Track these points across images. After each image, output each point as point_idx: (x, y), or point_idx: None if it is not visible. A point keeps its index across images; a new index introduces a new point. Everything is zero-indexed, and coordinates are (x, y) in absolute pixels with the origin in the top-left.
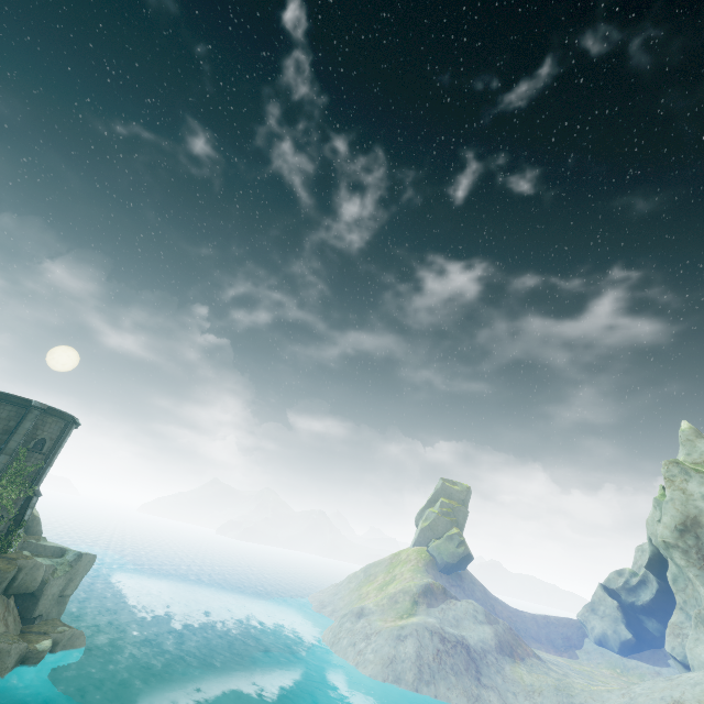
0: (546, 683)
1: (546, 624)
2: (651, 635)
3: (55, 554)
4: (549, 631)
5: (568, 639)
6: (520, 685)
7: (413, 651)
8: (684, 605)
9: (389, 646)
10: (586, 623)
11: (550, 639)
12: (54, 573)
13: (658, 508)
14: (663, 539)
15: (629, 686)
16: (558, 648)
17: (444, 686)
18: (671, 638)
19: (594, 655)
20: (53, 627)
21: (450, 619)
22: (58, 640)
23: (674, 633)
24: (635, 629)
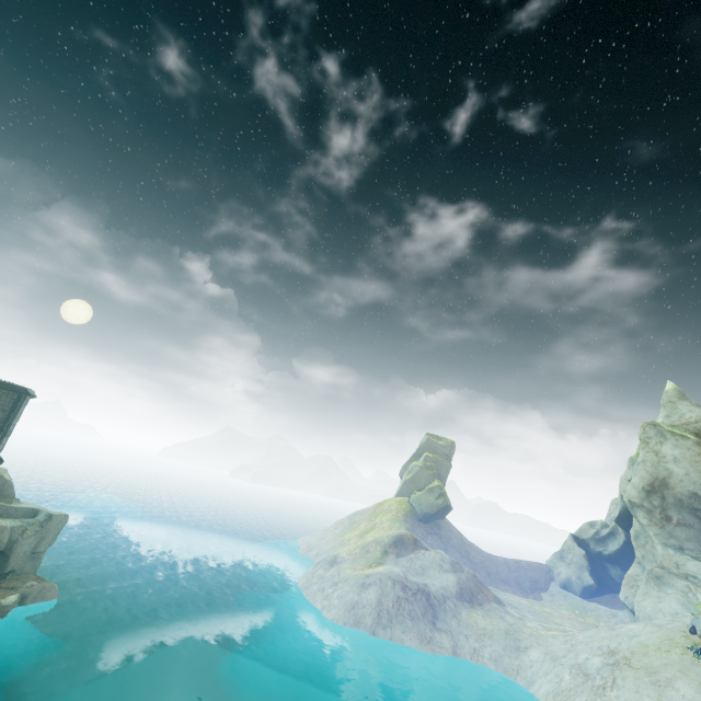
0: (497, 627)
1: (517, 568)
2: (613, 581)
3: (27, 515)
4: (519, 575)
5: (535, 582)
6: (473, 629)
7: (374, 598)
8: (642, 560)
9: (354, 593)
10: (554, 569)
11: (519, 582)
12: (24, 533)
13: (631, 468)
14: (630, 499)
15: (574, 634)
16: (525, 590)
17: (400, 630)
18: (626, 589)
19: (557, 597)
20: (22, 582)
21: (417, 568)
22: (27, 594)
23: (629, 584)
24: (598, 576)
